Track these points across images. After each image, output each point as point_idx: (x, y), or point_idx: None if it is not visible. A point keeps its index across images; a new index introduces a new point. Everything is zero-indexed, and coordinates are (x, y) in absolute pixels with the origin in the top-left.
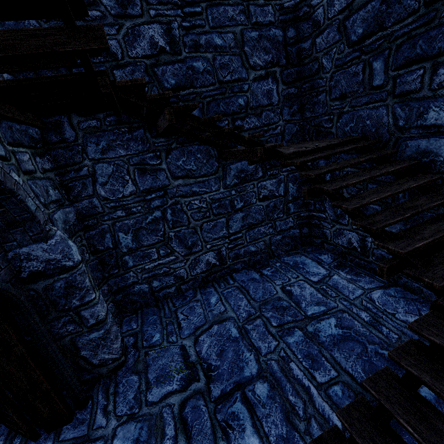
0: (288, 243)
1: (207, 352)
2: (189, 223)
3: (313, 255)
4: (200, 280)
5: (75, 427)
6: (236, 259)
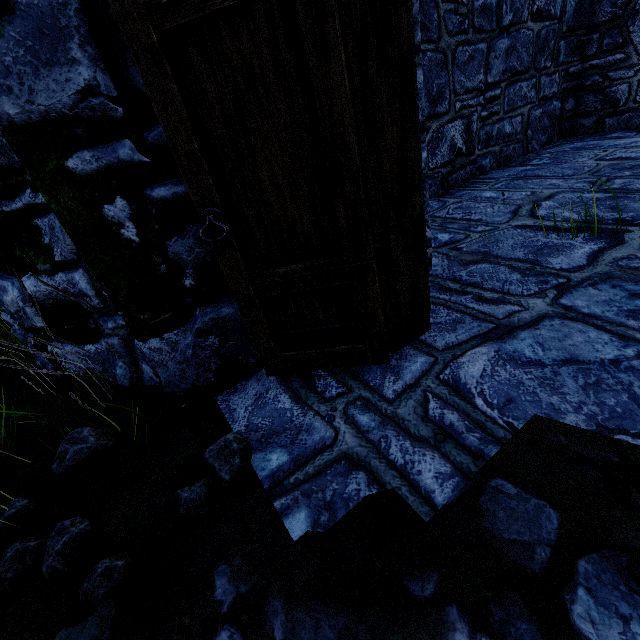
0: (545, 129)
1: (583, 215)
2: (438, 36)
3: (594, 138)
4: (439, 183)
5: (451, 329)
6: (486, 147)
